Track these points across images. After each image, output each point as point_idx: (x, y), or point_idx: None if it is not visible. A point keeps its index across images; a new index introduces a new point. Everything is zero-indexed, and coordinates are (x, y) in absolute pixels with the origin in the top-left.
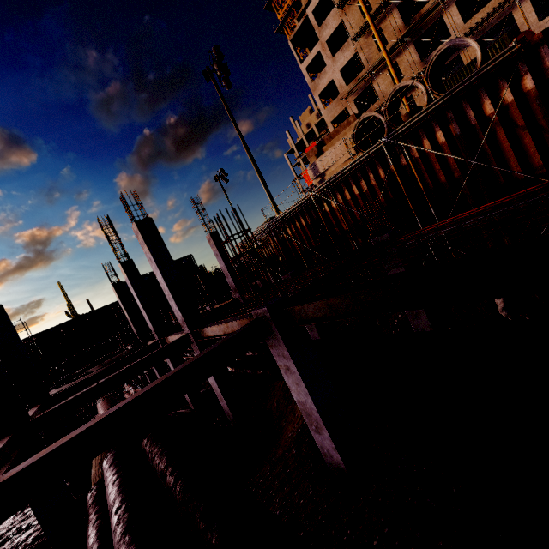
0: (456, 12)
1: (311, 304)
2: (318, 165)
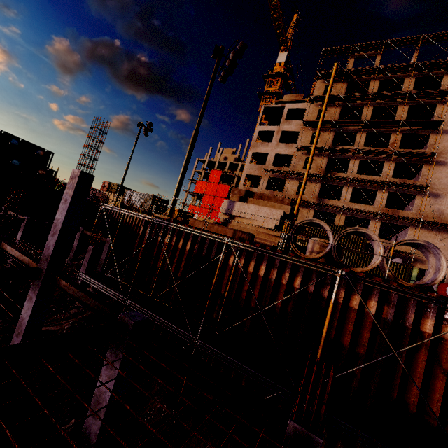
0: (350, 192)
1: None
2: (236, 207)
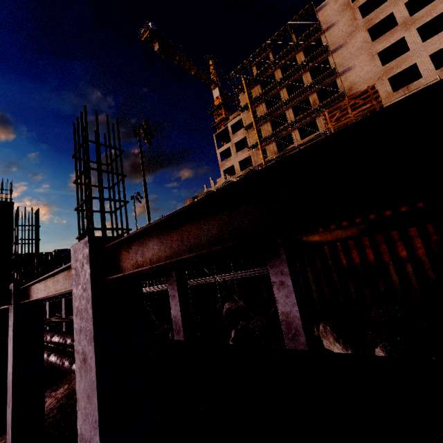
0: None
1: (36, 286)
2: None
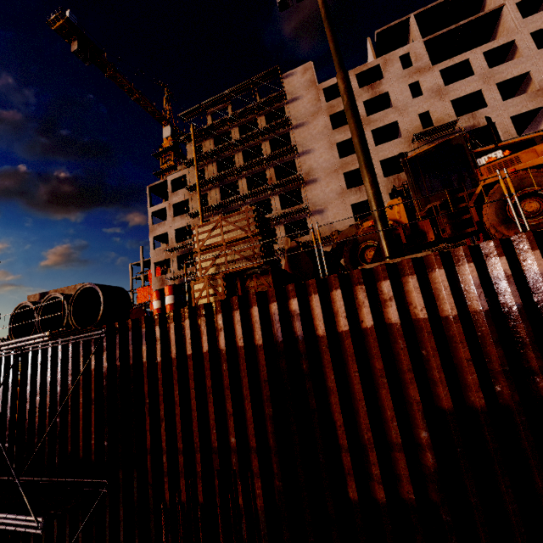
0: None
1: None
2: None
